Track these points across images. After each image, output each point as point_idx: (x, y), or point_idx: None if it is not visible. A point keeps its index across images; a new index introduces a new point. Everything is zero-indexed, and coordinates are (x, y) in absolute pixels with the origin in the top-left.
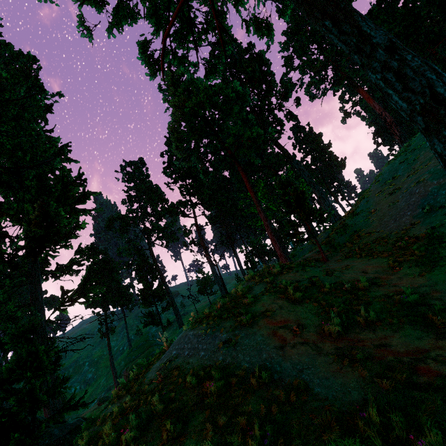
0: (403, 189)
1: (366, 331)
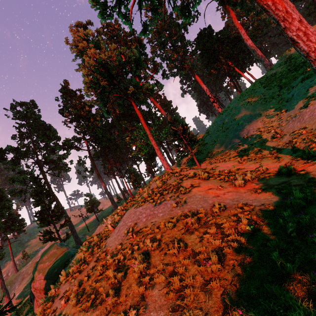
0: (230, 128)
1: (254, 182)
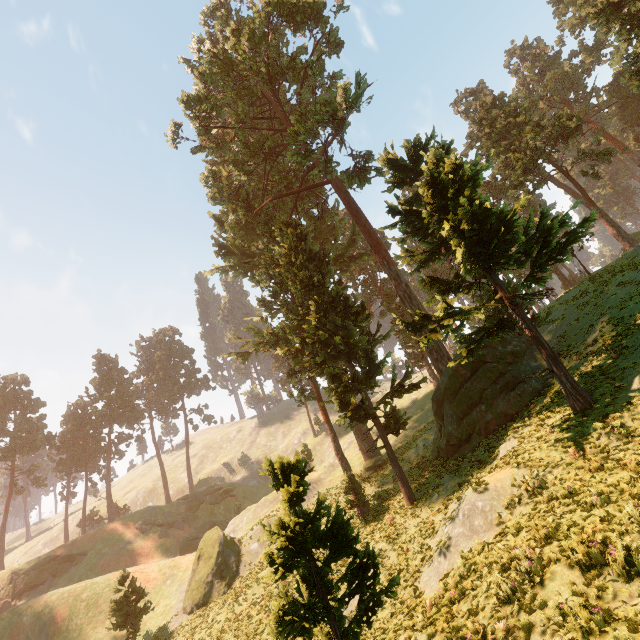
0: None
1: None
